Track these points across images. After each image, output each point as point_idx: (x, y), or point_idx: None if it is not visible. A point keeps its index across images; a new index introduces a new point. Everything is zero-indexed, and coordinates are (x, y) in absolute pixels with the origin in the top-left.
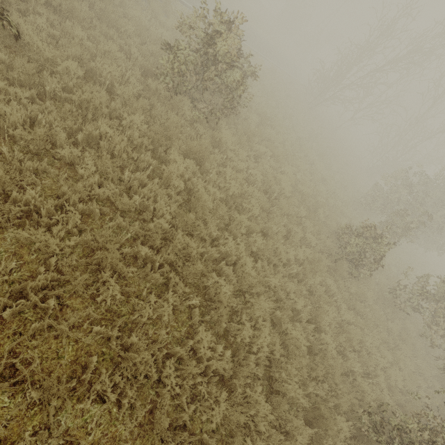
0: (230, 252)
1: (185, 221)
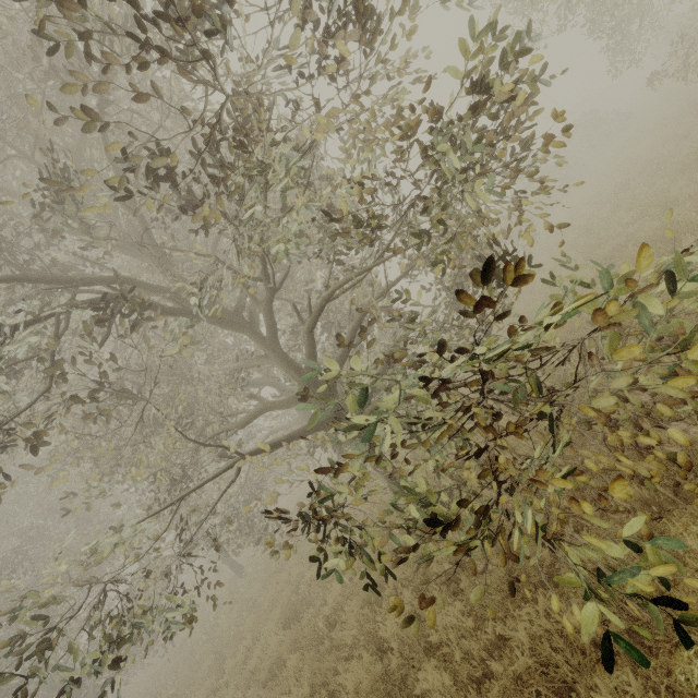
0: None
1: None
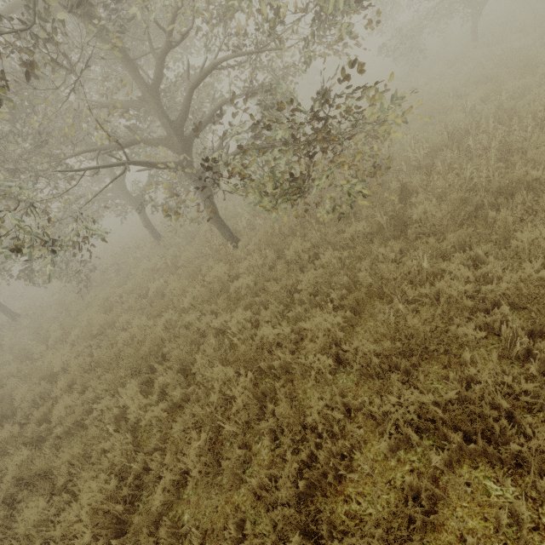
0: None
1: None
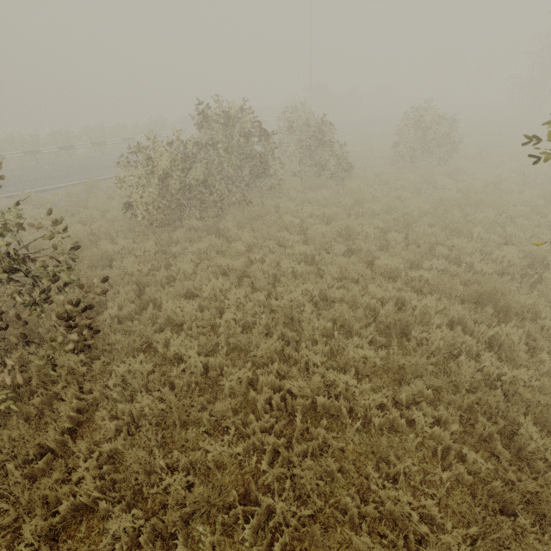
0: (513, 204)
1: (469, 196)
